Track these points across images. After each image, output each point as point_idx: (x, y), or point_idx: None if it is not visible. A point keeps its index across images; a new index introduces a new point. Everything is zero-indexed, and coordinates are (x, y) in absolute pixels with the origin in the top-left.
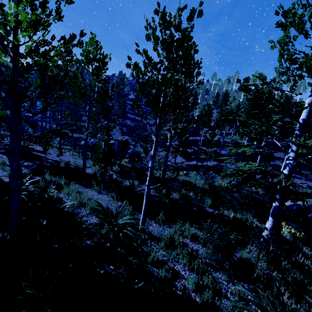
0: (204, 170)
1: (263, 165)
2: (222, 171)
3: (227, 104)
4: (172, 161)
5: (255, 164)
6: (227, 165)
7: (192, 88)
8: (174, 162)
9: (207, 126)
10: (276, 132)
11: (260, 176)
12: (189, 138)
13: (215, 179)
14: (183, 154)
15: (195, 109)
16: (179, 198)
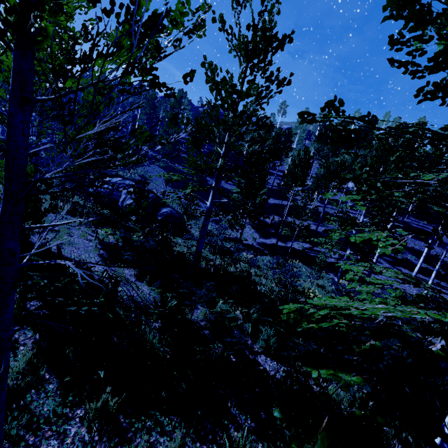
0: (287, 257)
1: (385, 257)
2: (316, 261)
3: (337, 153)
4: (237, 234)
5: (373, 257)
6: (326, 252)
7: (265, 90)
8: (240, 237)
9: (300, 184)
10: (410, 207)
11: (378, 276)
12: (272, 201)
13: (301, 275)
14: (144, 232)
15: (286, 157)
16: (205, 324)
